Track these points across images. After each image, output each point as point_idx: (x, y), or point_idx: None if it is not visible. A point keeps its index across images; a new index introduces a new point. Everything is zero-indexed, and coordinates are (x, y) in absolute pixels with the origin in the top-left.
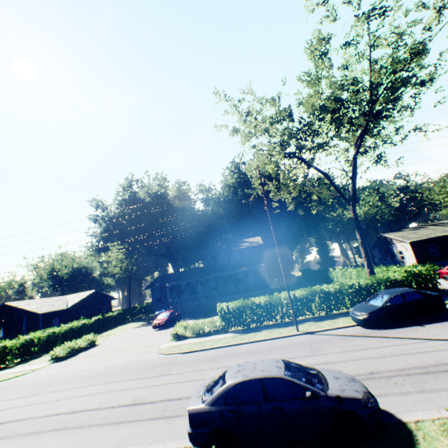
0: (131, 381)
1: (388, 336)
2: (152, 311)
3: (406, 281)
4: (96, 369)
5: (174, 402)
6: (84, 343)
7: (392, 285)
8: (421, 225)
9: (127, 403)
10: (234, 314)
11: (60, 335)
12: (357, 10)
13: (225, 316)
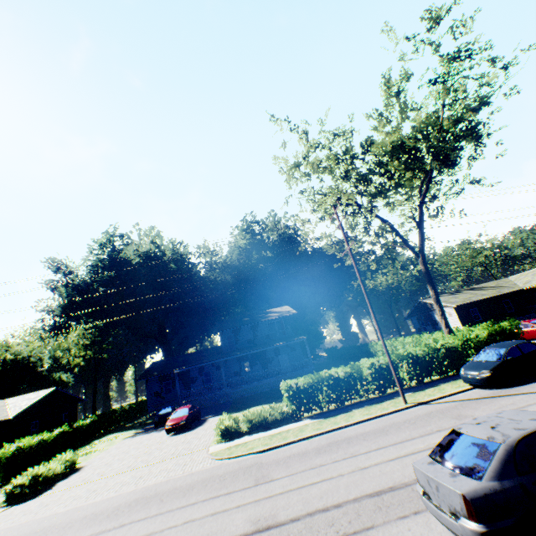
0: (214, 501)
1: (531, 391)
2: (135, 417)
3: (493, 338)
4: (119, 498)
5: (334, 511)
6: (60, 466)
7: (480, 344)
8: (457, 290)
9: (245, 531)
10: (307, 393)
11: (2, 462)
12: (435, 53)
13: (295, 397)
